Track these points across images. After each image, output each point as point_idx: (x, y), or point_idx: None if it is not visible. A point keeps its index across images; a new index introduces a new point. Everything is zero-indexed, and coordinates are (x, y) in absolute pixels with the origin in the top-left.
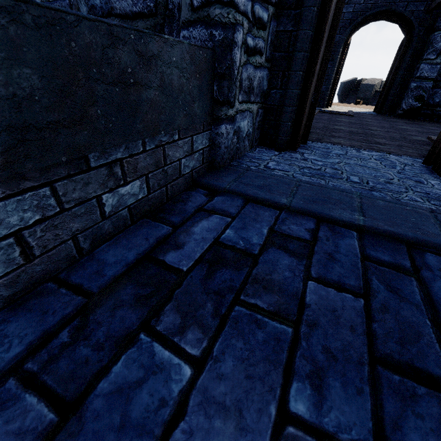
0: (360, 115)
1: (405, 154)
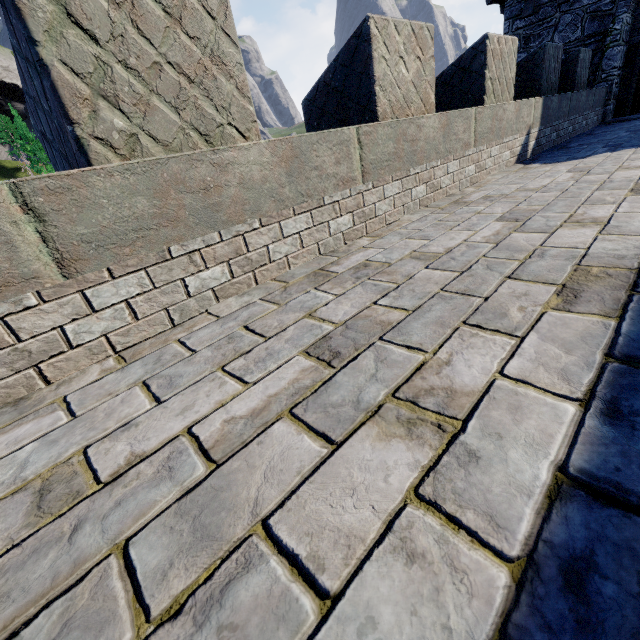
0: None
1: None
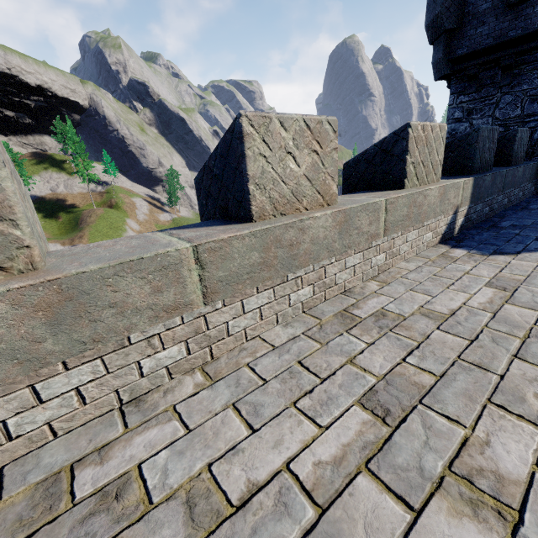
0: None
1: None
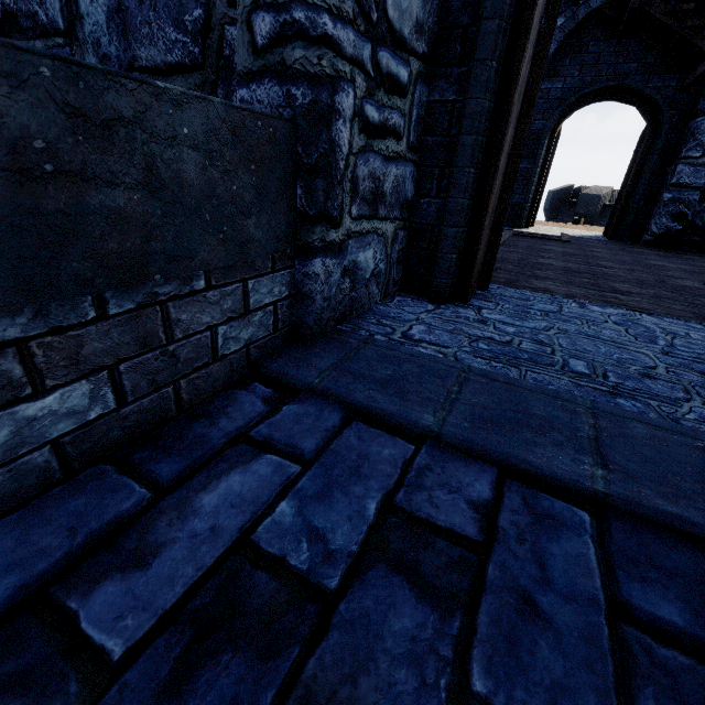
0: (581, 241)
1: (670, 314)
